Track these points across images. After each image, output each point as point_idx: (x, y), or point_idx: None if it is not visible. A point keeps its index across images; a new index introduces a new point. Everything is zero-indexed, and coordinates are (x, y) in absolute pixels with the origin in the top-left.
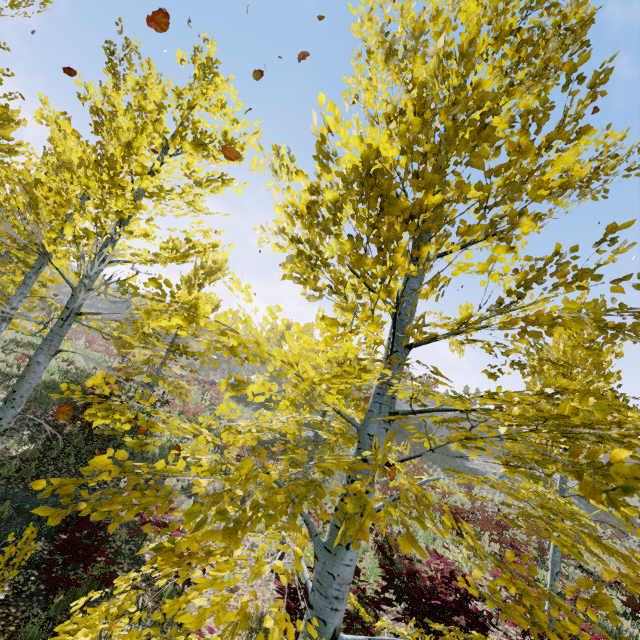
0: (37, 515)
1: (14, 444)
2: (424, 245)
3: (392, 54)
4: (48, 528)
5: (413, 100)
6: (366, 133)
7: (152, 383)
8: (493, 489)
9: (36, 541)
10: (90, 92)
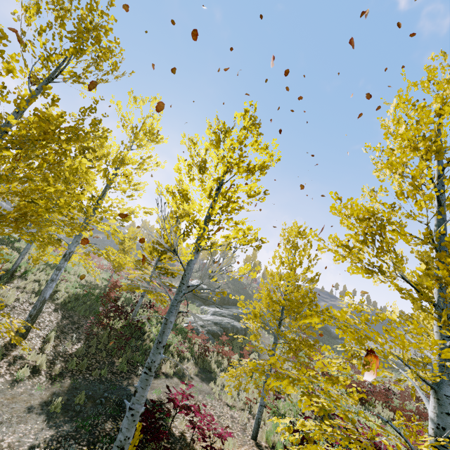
0: (99, 400)
1: (69, 344)
2: None
3: (438, 154)
4: (110, 410)
5: None
6: (407, 192)
7: (143, 294)
8: None
9: (106, 421)
10: (119, 106)
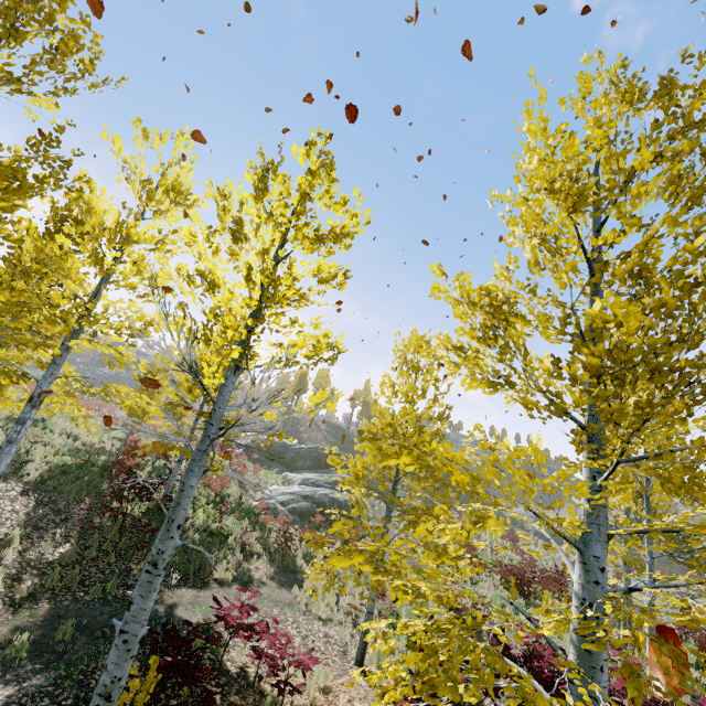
0: (100, 631)
1: (48, 547)
2: (669, 398)
3: (582, 199)
4: None
5: (668, 282)
6: (544, 260)
7: (180, 457)
8: (535, 539)
9: None
10: (117, 146)
